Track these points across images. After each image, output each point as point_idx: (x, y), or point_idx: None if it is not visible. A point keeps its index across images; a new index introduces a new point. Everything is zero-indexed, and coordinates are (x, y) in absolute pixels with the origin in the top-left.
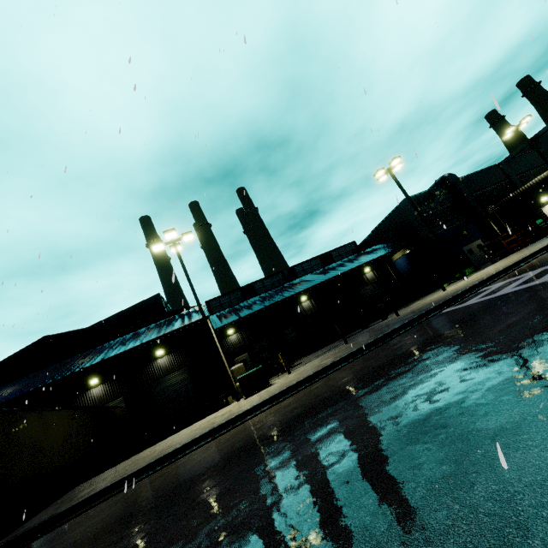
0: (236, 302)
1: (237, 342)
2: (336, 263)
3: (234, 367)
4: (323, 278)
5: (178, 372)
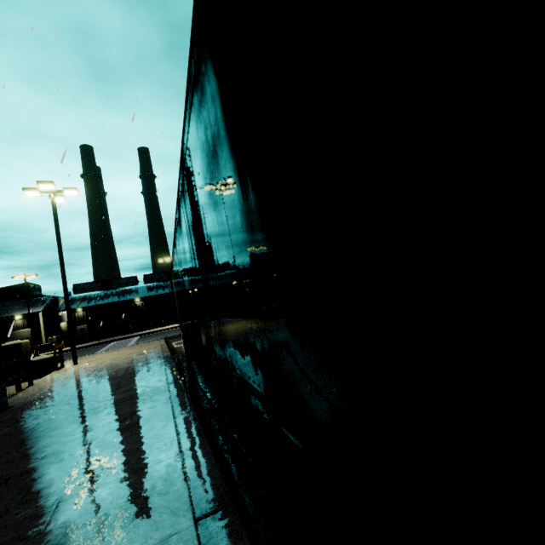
0: (95, 289)
1: (82, 317)
2: (168, 282)
3: (50, 337)
4: (142, 295)
5: (28, 330)
